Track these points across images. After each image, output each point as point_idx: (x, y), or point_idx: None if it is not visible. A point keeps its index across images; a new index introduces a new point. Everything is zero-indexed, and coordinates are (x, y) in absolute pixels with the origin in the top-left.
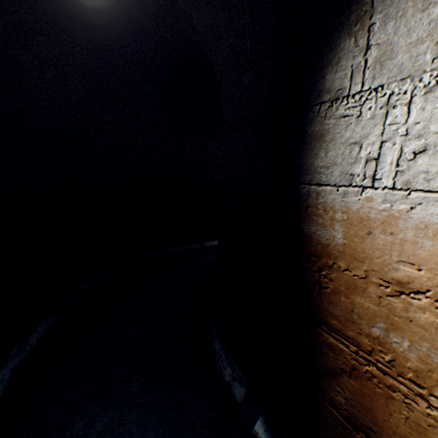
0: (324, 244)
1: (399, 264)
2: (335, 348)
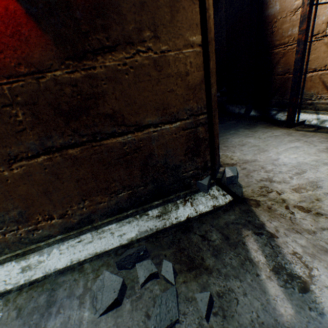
0: (273, 15)
1: (294, 3)
2: (277, 53)
